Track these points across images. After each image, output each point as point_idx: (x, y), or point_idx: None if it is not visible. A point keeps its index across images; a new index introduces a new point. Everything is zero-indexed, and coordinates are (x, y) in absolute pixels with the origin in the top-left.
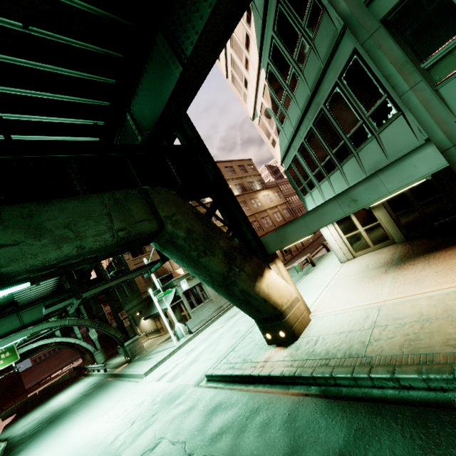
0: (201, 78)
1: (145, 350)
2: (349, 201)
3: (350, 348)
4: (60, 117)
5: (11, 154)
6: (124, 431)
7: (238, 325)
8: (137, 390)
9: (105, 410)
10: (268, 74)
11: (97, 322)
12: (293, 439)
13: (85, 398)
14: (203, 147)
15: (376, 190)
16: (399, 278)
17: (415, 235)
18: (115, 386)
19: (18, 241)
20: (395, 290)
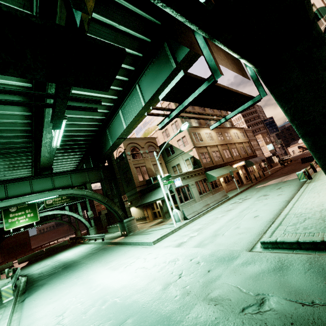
0: None
1: (138, 229)
2: None
3: None
4: None
5: None
6: (173, 281)
7: (250, 213)
8: (154, 252)
9: (124, 263)
10: None
11: (106, 198)
12: None
13: (93, 255)
14: None
15: None
16: None
17: None
18: (122, 249)
19: None
20: None
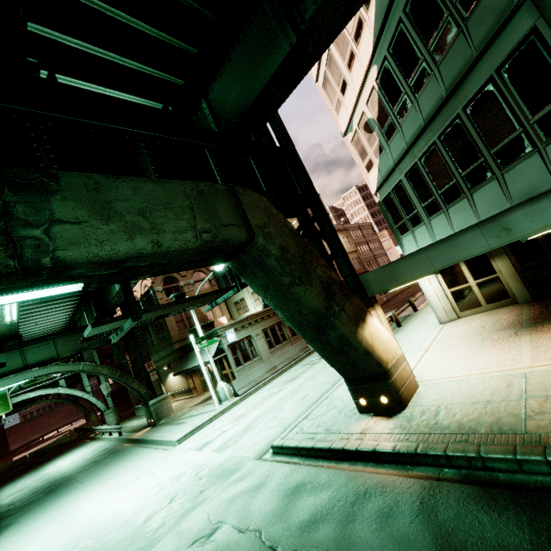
0: (318, 52)
1: (174, 413)
2: (499, 230)
3: (497, 422)
4: (120, 91)
5: (68, 114)
6: (160, 509)
7: (304, 390)
8: (169, 459)
9: (126, 481)
10: (382, 72)
11: (118, 371)
12: (441, 538)
13: (95, 466)
14: (294, 152)
15: (542, 216)
16: (541, 341)
17: (544, 295)
18: (137, 453)
19: (79, 220)
20: (541, 355)
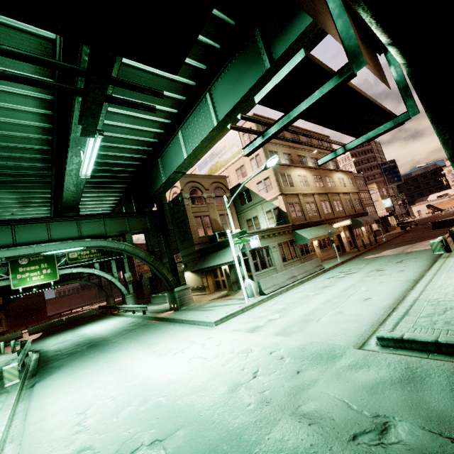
0: None
1: (194, 303)
2: None
3: None
4: None
5: None
6: (245, 381)
7: (357, 294)
8: (216, 336)
9: (173, 348)
10: None
11: (152, 257)
12: None
13: (130, 333)
14: None
15: None
16: None
17: None
18: (170, 328)
19: None
20: None
